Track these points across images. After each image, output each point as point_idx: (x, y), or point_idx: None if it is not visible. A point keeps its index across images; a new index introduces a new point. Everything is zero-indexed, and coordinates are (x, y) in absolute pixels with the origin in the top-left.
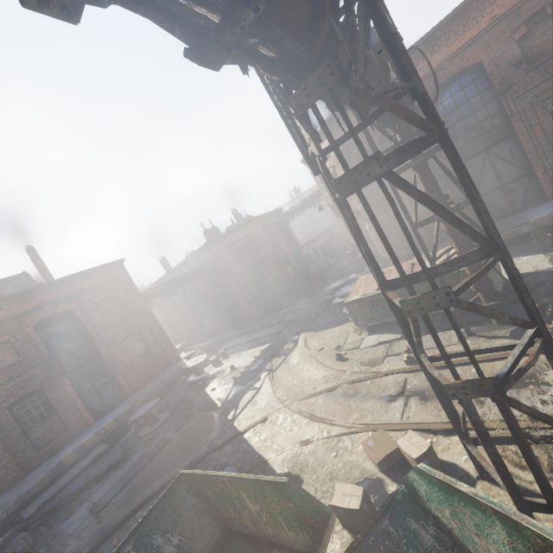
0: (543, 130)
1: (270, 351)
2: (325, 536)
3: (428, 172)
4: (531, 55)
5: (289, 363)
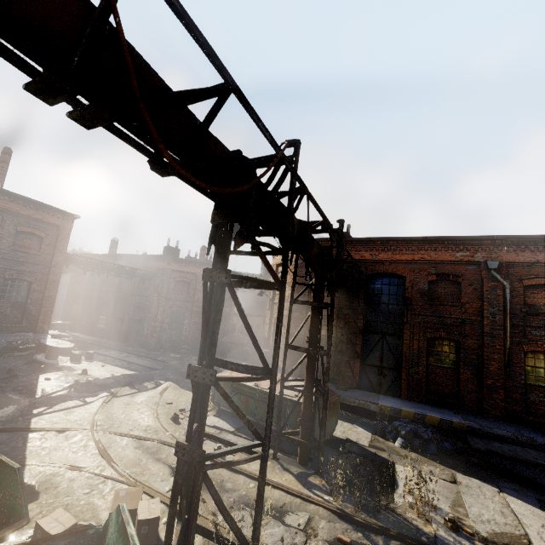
0: (418, 346)
1: (130, 378)
2: (1, 531)
3: (317, 316)
4: (433, 295)
5: (135, 398)
